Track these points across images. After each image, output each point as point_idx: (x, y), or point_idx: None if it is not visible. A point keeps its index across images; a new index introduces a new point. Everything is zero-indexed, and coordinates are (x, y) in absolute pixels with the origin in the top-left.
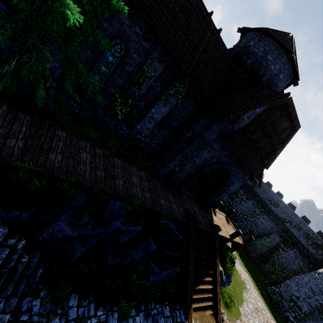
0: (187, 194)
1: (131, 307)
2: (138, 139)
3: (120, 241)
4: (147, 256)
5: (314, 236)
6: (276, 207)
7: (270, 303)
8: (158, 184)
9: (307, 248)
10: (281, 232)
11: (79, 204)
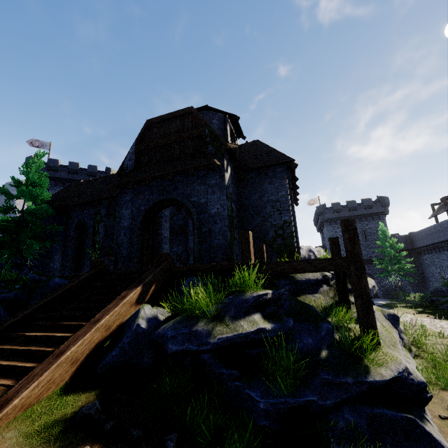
0: None
1: None
2: None
3: None
4: None
5: None
6: None
7: None
8: None
9: None
10: None
11: None
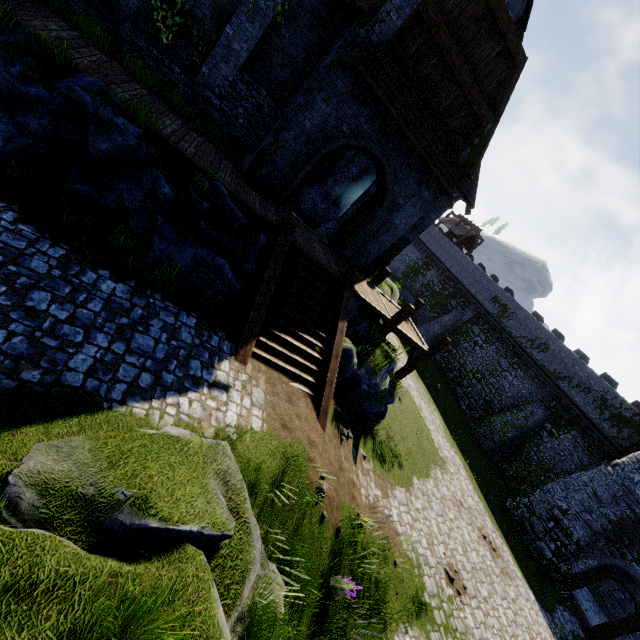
0: (306, 226)
1: (105, 268)
2: (208, 102)
3: (92, 148)
4: (153, 208)
5: (617, 403)
6: (543, 351)
7: (505, 519)
8: (232, 168)
9: (599, 426)
10: (549, 400)
11: (4, 41)
